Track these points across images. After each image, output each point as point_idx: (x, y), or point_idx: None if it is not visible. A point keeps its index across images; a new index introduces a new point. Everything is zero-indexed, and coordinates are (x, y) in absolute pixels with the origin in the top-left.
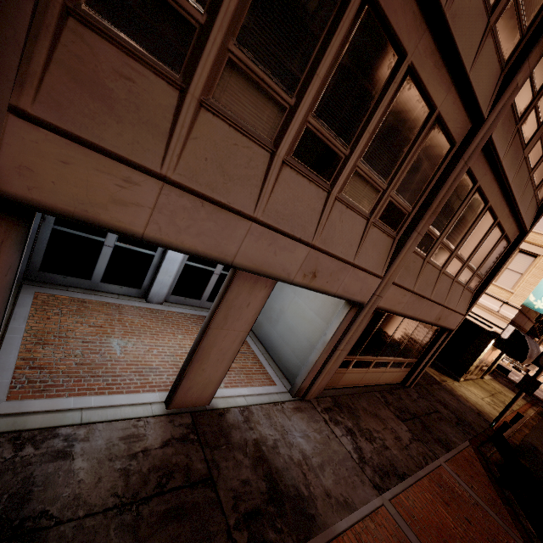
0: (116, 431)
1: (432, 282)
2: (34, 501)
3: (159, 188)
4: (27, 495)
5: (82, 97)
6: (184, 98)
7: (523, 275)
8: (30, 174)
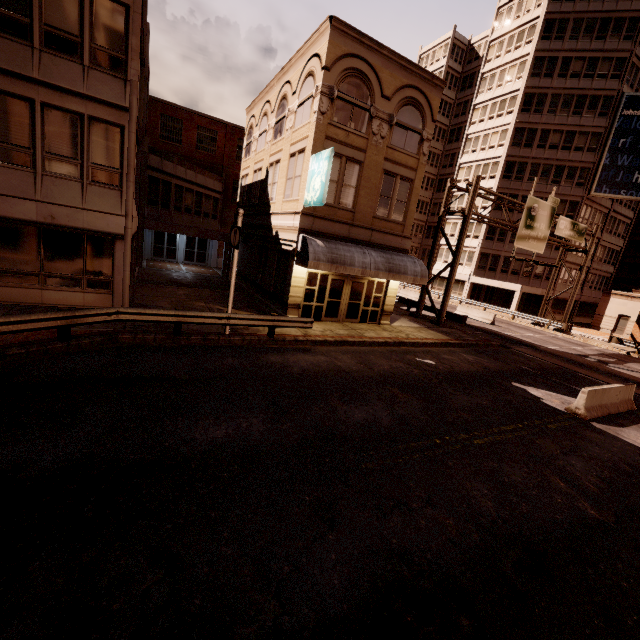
0: None
1: None
2: None
3: None
4: None
5: None
6: None
7: (301, 175)
8: None
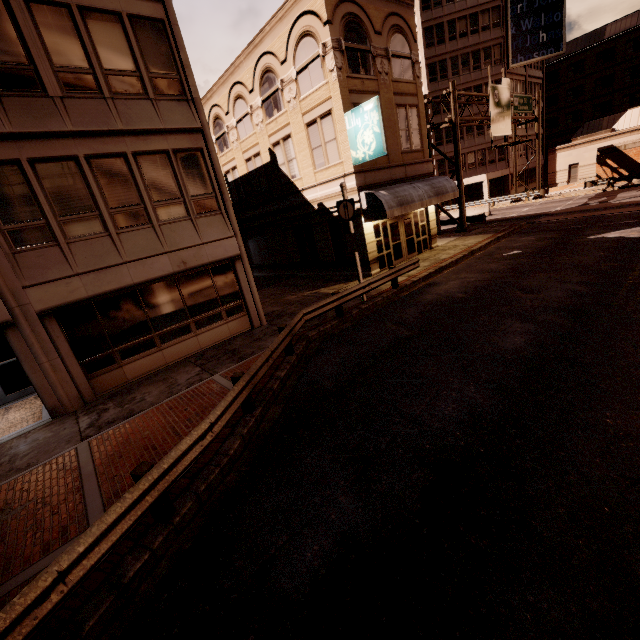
0: None
1: (107, 250)
2: None
3: None
4: None
5: None
6: None
7: (336, 138)
8: None
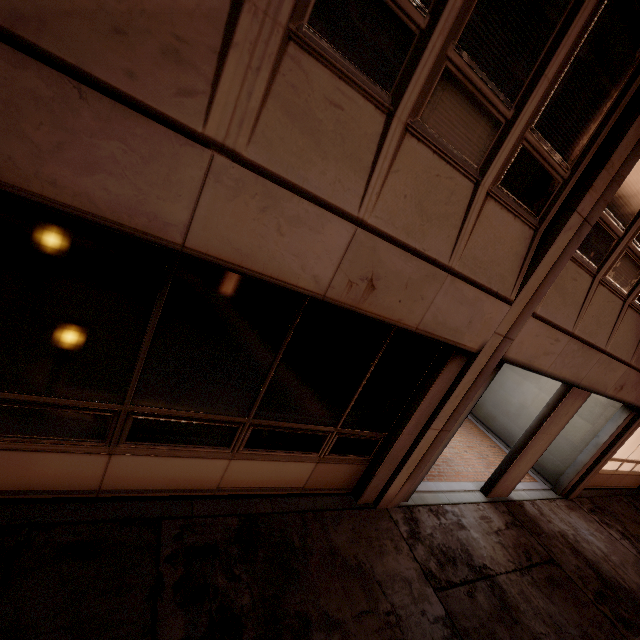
0: (472, 512)
1: None
2: (474, 556)
3: (567, 341)
4: (468, 552)
5: (556, 297)
6: (593, 281)
7: None
8: (520, 345)
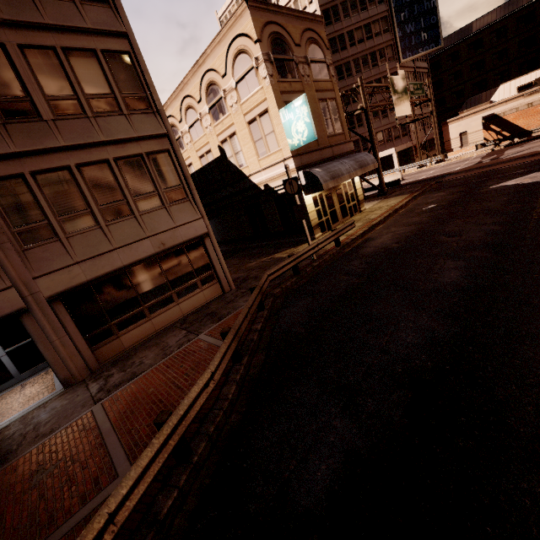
0: None
1: (100, 240)
2: None
3: None
4: None
5: None
6: None
7: (274, 131)
8: None
